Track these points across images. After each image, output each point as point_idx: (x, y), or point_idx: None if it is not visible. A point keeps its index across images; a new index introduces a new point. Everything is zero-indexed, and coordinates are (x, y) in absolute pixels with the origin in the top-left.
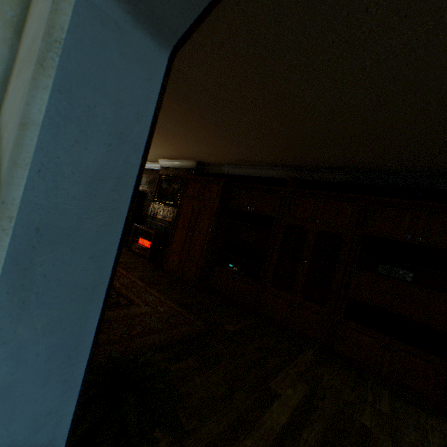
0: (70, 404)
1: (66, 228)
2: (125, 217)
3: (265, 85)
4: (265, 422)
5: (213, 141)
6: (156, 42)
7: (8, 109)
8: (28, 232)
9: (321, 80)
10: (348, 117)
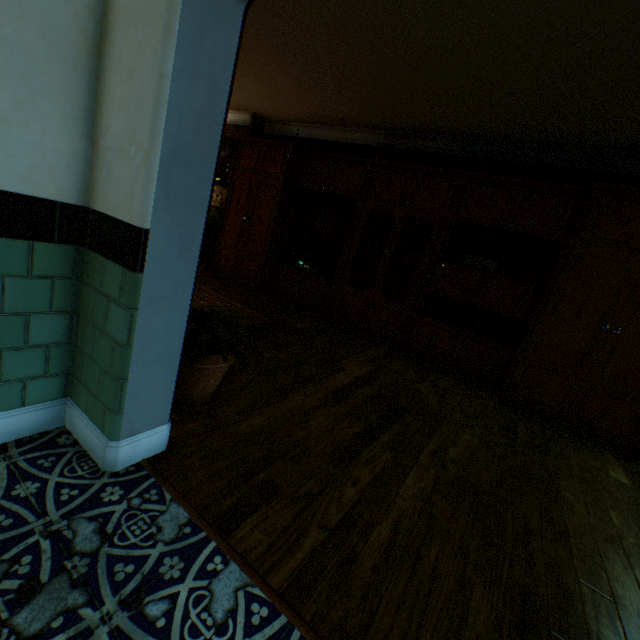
0: (191, 281)
1: (186, 154)
2: (218, 152)
3: (345, 2)
4: (328, 381)
5: (276, 82)
6: (235, 1)
7: (124, 56)
8: (168, 153)
9: (413, 4)
10: (448, 59)
